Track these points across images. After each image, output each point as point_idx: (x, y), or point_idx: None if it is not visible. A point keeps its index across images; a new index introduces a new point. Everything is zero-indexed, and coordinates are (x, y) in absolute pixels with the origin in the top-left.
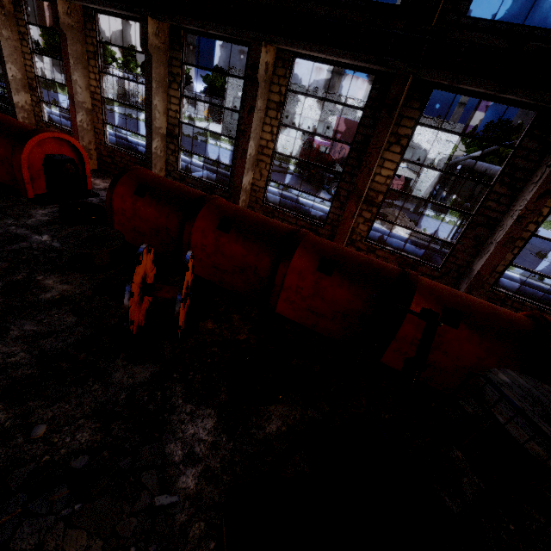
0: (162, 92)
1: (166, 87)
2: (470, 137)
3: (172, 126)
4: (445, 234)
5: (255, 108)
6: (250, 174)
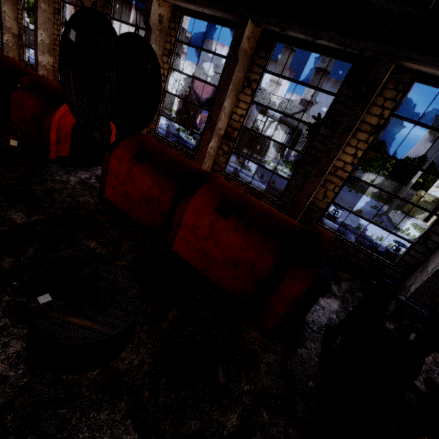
0: (11, 5)
1: (16, 3)
2: (131, 25)
3: (20, 29)
4: (253, 166)
5: (38, 7)
6: (48, 57)
